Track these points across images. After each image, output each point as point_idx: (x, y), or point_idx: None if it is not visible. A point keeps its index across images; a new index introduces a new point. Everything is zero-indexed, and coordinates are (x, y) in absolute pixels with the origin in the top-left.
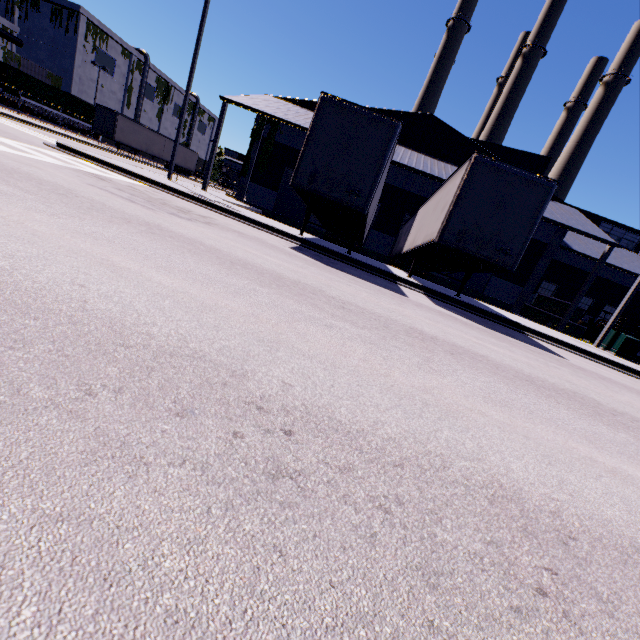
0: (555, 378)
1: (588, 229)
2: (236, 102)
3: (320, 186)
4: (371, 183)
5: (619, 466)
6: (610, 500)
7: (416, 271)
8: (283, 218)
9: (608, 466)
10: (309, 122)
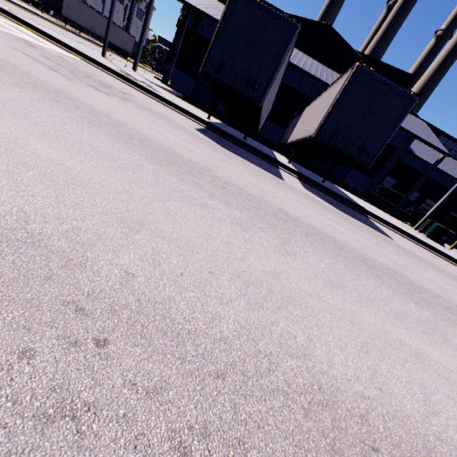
0: (383, 258)
1: (430, 140)
2: None
3: (225, 77)
4: (268, 79)
5: (421, 347)
6: (411, 390)
7: (296, 158)
8: (199, 103)
9: (413, 348)
10: None
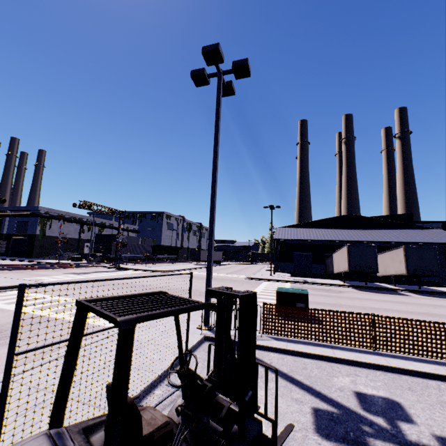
0: None
1: None
2: (279, 239)
3: (359, 269)
4: (375, 263)
5: None
6: None
7: (382, 280)
8: (300, 273)
9: None
10: (306, 235)
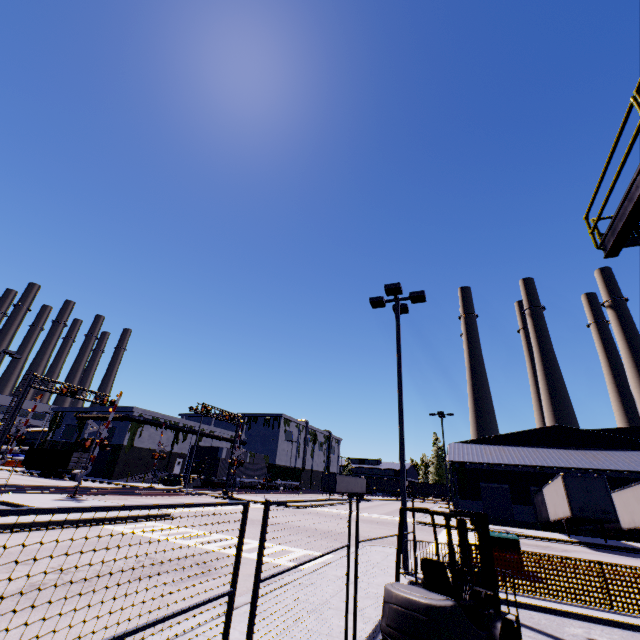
0: None
1: None
2: (457, 461)
3: (587, 513)
4: (611, 505)
5: None
6: None
7: (634, 537)
8: (494, 519)
9: None
10: (496, 457)
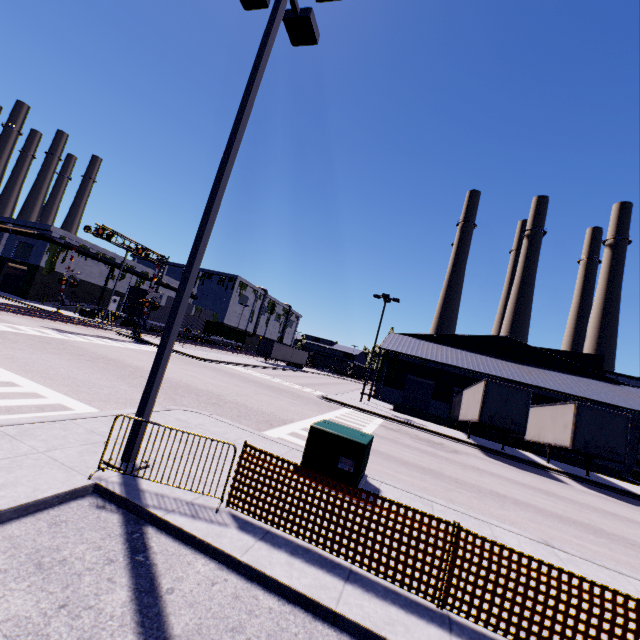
0: None
1: None
2: (389, 350)
3: (496, 422)
4: (524, 419)
5: None
6: None
7: (531, 447)
8: (409, 409)
9: None
10: (431, 353)
